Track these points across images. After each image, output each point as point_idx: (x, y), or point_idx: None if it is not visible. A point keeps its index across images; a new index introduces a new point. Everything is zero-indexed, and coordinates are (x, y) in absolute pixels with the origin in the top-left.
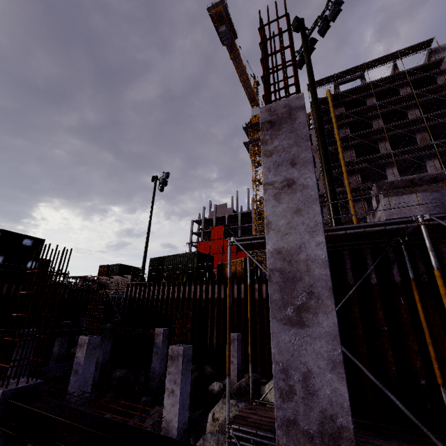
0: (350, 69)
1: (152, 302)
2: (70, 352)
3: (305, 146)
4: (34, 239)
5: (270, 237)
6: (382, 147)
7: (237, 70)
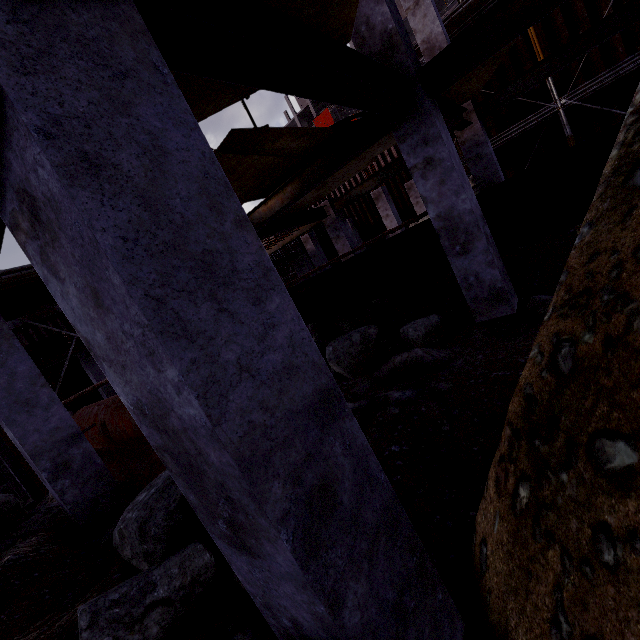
0: None
1: None
2: None
3: None
4: None
5: (418, 37)
6: None
7: None
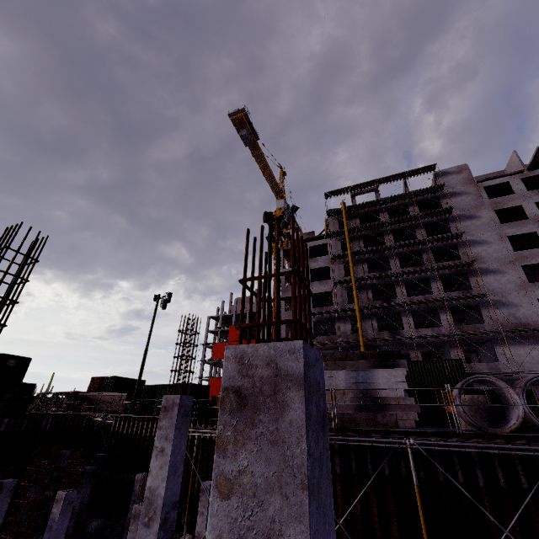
0: (364, 183)
1: (140, 440)
2: (45, 495)
3: (173, 430)
4: (20, 358)
5: (149, 479)
6: (393, 264)
7: (260, 165)
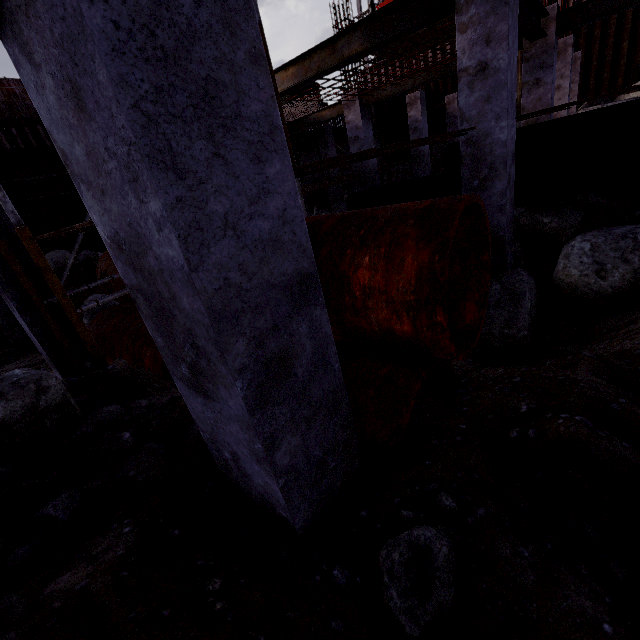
0: None
1: None
2: None
3: None
4: None
5: None
6: None
7: None
